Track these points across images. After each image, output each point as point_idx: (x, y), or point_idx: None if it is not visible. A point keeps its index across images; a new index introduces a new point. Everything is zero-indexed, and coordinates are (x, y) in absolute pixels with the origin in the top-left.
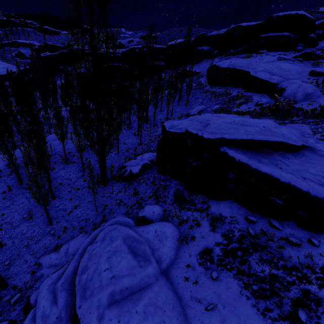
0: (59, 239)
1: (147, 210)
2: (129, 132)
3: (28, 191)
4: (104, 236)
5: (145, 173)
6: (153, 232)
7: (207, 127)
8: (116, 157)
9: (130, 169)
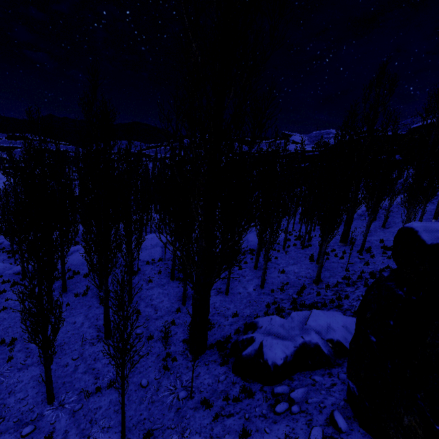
0: None
1: None
2: (301, 252)
3: (97, 305)
4: None
5: (300, 379)
6: None
7: None
8: (253, 295)
9: (262, 342)
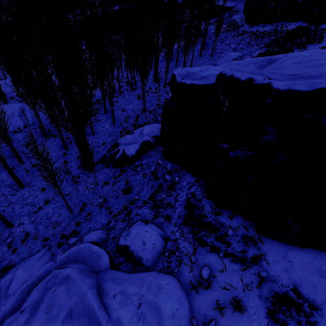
0: (15, 254)
1: (133, 236)
2: (132, 94)
3: None
4: (40, 296)
5: (144, 156)
6: (133, 305)
7: (272, 66)
8: (110, 129)
9: (123, 149)
